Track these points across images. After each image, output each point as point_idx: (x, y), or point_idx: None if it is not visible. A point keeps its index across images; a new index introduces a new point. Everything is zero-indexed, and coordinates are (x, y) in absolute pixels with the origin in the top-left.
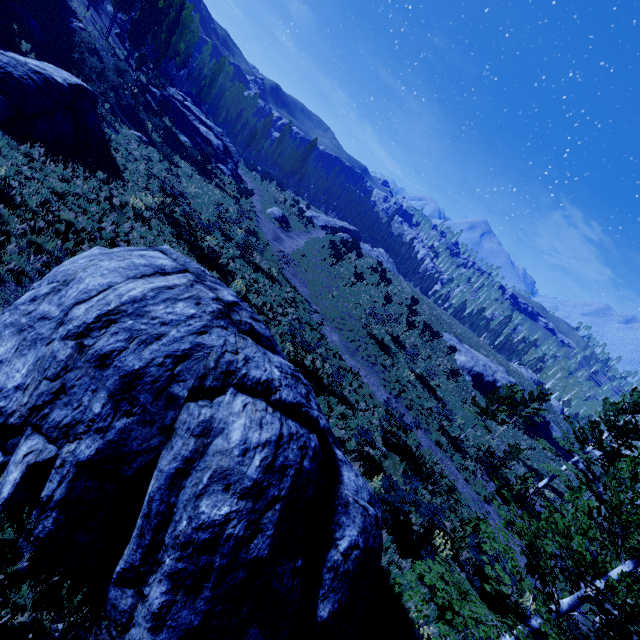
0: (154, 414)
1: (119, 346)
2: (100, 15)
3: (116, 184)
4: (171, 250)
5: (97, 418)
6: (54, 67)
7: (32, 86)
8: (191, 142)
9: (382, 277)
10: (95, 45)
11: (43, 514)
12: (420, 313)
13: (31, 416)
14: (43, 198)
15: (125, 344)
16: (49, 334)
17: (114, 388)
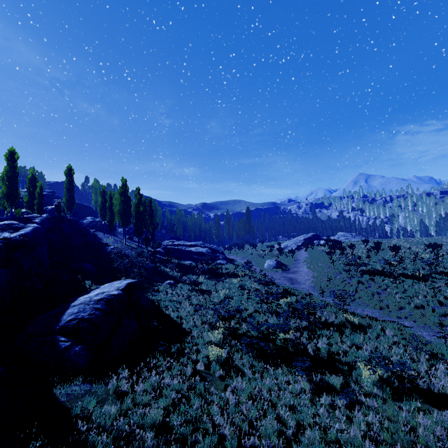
0: None
1: None
2: (117, 236)
3: (188, 344)
4: None
5: None
6: (108, 284)
7: (99, 315)
8: (193, 261)
9: (392, 249)
10: (121, 251)
11: None
12: (442, 252)
13: None
14: None
15: None
16: None
17: None
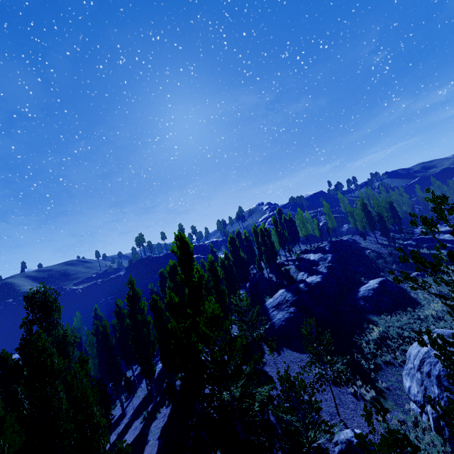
0: (452, 388)
1: (429, 368)
2: (370, 235)
3: (417, 308)
4: (437, 330)
5: (438, 394)
6: (371, 281)
7: (371, 294)
8: (445, 250)
9: None
10: (376, 251)
11: (444, 430)
12: None
13: (424, 399)
14: (396, 331)
15: (430, 367)
16: (414, 373)
17: (436, 383)
